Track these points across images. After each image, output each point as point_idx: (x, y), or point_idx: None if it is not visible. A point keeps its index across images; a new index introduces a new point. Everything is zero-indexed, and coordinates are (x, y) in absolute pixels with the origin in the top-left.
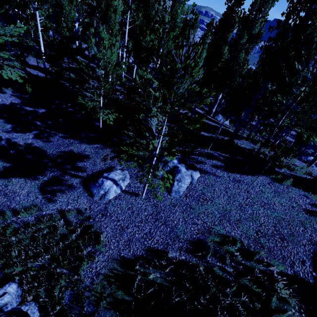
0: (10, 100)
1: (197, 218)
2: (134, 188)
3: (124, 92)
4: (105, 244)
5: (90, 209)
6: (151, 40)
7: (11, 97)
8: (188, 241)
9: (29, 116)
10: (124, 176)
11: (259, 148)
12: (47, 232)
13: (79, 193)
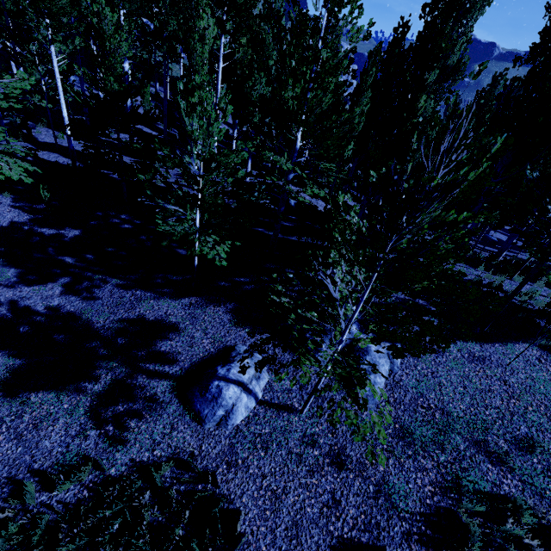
0: (9, 217)
1: (422, 455)
2: (281, 393)
3: (235, 193)
4: (247, 542)
5: (202, 454)
6: (294, 97)
7: (11, 210)
8: (419, 515)
9: (50, 247)
10: (257, 368)
11: (515, 292)
12: (118, 524)
13: (173, 417)
